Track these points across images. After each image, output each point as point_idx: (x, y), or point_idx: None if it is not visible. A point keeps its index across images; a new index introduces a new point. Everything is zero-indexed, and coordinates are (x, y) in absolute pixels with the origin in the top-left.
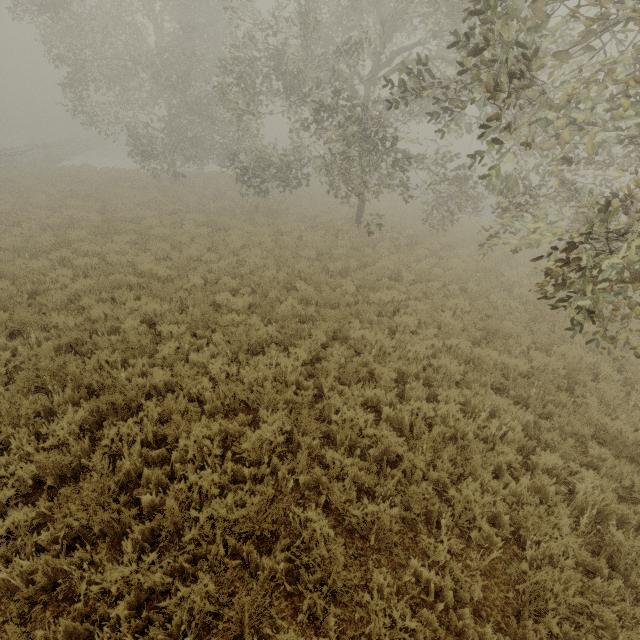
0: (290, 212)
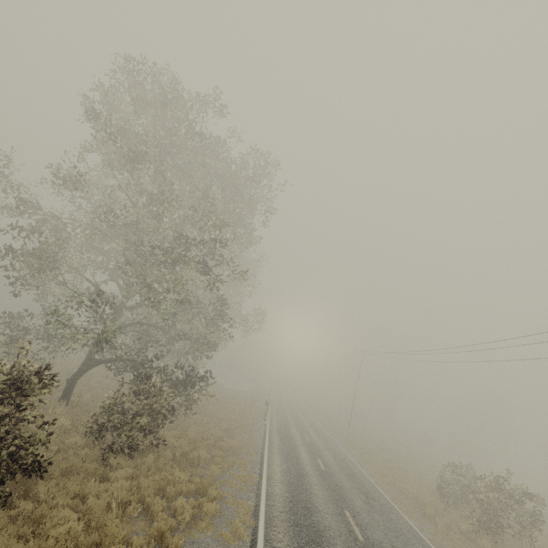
0: None
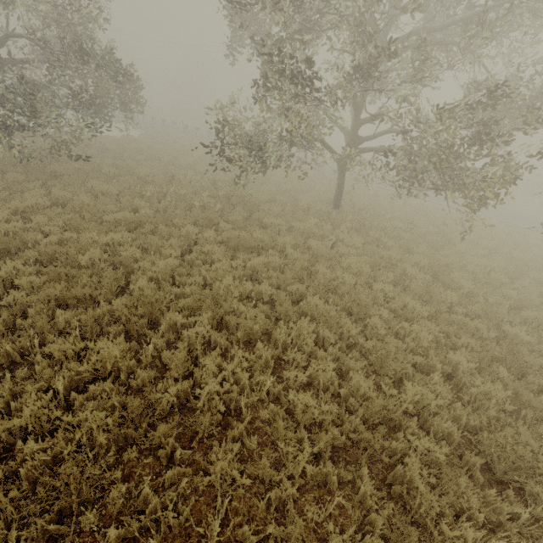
0: (258, 199)
